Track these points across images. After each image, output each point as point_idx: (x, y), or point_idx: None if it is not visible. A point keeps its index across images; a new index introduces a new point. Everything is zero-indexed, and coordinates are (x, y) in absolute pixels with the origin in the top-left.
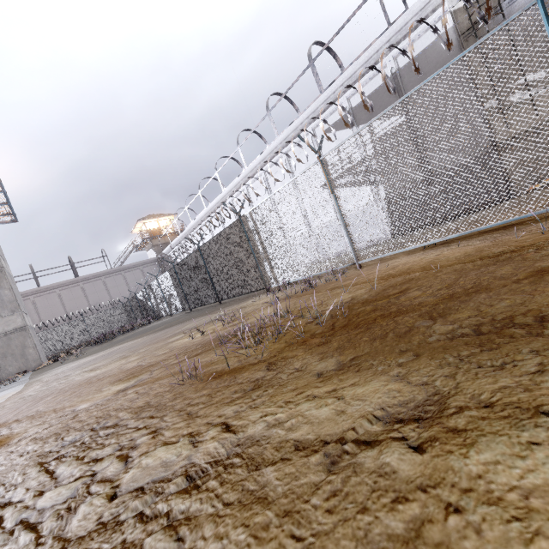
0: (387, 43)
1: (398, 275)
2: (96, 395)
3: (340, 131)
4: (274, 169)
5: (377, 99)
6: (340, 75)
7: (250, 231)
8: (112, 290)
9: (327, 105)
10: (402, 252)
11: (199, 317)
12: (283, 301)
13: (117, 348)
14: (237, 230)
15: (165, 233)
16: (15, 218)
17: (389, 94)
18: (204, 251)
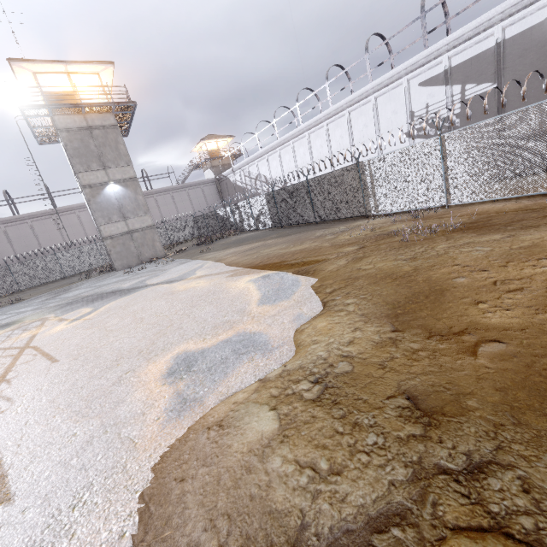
0: (500, 14)
1: (482, 214)
2: (340, 251)
3: (434, 87)
4: (360, 111)
5: (476, 63)
6: (443, 23)
7: (364, 174)
8: (179, 204)
9: (427, 61)
10: (476, 201)
11: (316, 230)
12: (402, 223)
13: (259, 244)
14: (351, 171)
15: (223, 155)
16: (127, 133)
17: (488, 62)
18: (312, 183)
